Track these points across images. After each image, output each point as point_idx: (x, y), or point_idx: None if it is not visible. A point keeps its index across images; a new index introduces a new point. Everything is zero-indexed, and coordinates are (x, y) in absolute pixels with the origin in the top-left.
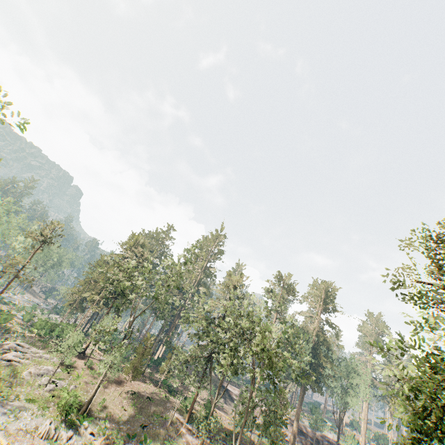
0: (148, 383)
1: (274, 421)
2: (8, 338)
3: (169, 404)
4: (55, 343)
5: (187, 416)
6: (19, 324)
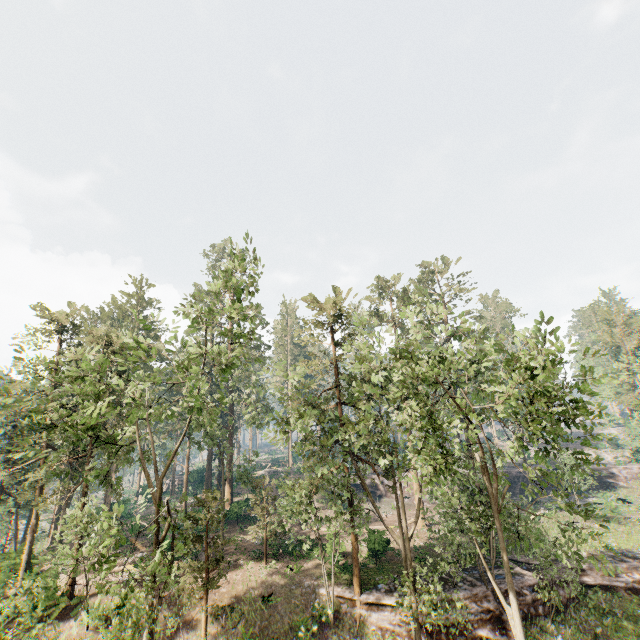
0: (243, 564)
1: (480, 497)
2: None
3: (306, 580)
4: None
5: (356, 584)
6: None
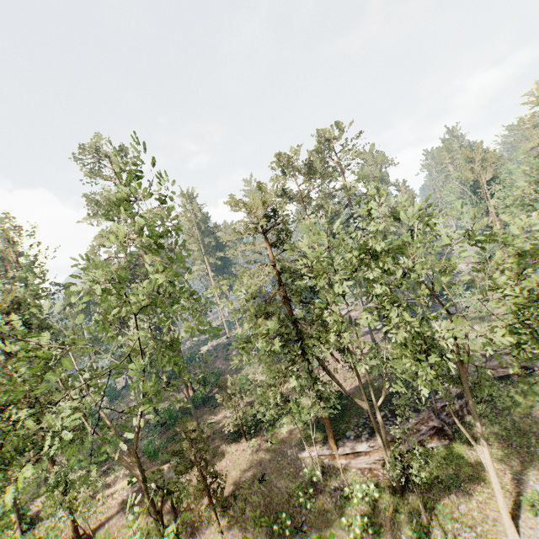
0: (226, 448)
1: None
2: None
3: (286, 448)
4: None
5: (332, 443)
6: None
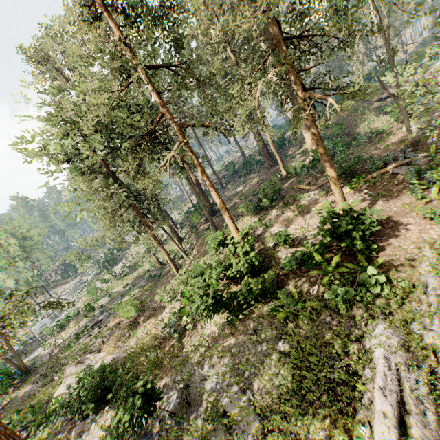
0: None
1: None
2: (263, 418)
3: None
4: (292, 277)
5: None
6: (130, 324)
